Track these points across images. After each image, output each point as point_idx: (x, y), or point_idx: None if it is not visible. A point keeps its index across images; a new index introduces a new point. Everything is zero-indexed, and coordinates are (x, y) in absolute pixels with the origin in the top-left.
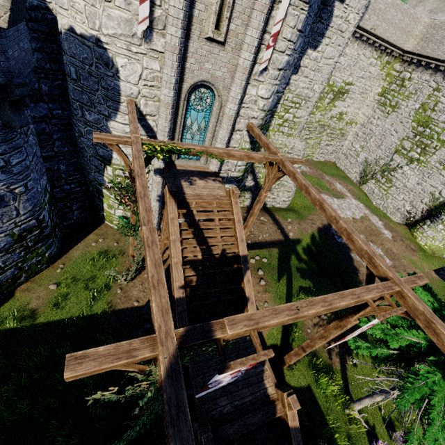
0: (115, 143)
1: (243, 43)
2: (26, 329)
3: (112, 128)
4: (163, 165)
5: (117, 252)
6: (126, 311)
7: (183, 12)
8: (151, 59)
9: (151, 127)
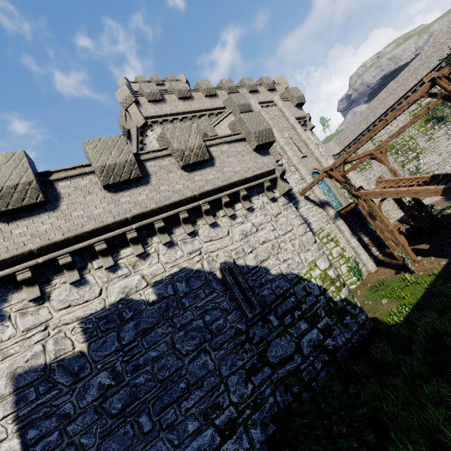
0: (328, 169)
1: (311, 151)
2: (417, 299)
3: (302, 212)
4: (335, 211)
5: (378, 283)
6: (447, 266)
7: (293, 152)
8: (293, 175)
9: (313, 200)
